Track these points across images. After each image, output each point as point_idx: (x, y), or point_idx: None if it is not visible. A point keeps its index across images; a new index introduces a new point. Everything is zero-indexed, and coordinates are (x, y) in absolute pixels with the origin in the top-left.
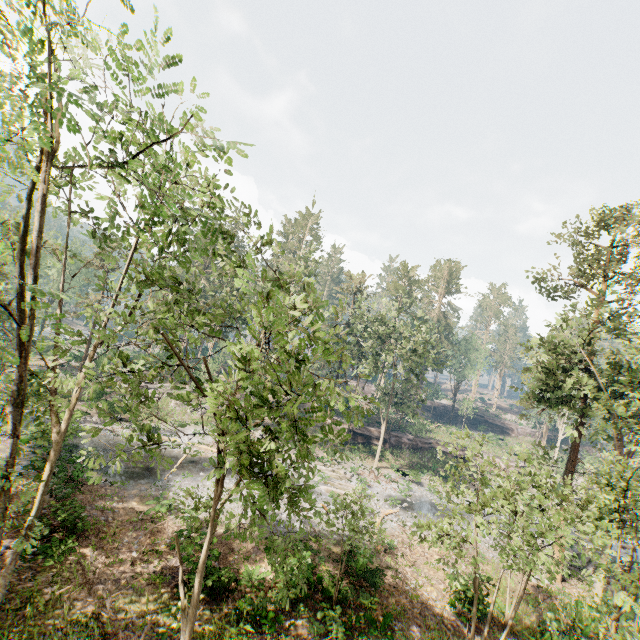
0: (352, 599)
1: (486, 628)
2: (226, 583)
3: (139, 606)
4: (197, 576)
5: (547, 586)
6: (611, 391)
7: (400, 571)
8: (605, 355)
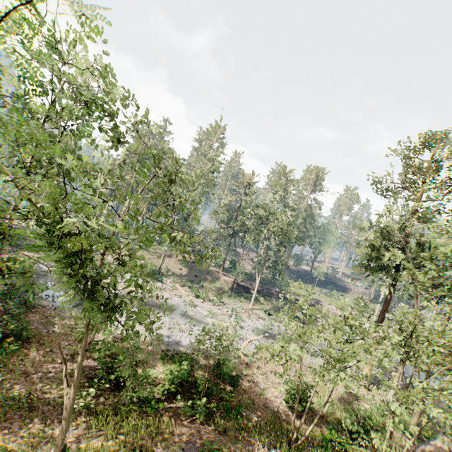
0: (216, 394)
1: (303, 418)
2: (126, 378)
3: (62, 390)
4: (76, 372)
5: (356, 393)
6: (417, 264)
7: (254, 377)
8: (416, 238)
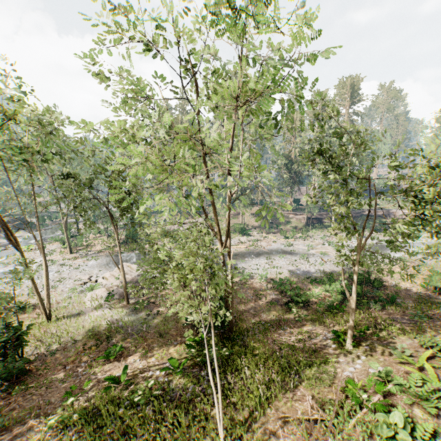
0: (369, 294)
1: None
2: (307, 299)
3: (274, 314)
4: (354, 283)
5: None
6: None
7: (383, 279)
8: None
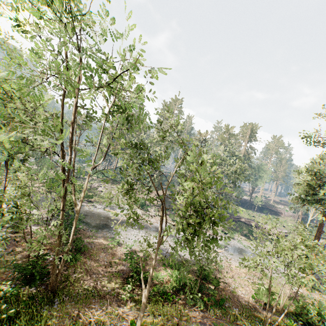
0: (205, 291)
1: (274, 310)
2: (147, 279)
3: (111, 285)
4: (149, 276)
5: (301, 293)
6: None
7: (226, 280)
8: None
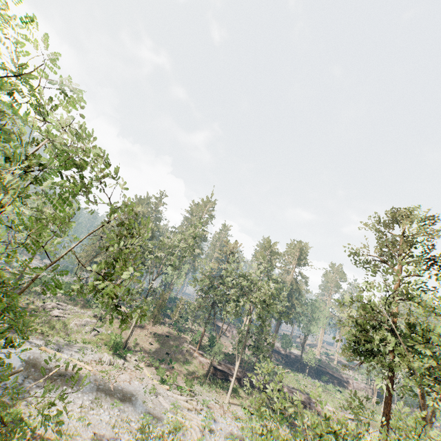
0: None
1: None
2: None
3: None
4: None
5: None
6: (412, 350)
7: None
8: (404, 317)
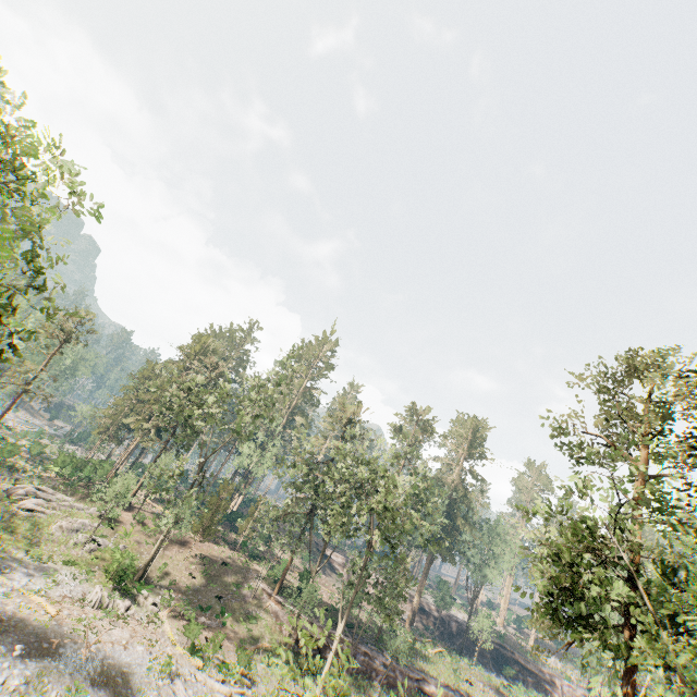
0: None
1: None
2: None
3: None
4: None
5: None
6: (671, 624)
7: None
8: (653, 553)
